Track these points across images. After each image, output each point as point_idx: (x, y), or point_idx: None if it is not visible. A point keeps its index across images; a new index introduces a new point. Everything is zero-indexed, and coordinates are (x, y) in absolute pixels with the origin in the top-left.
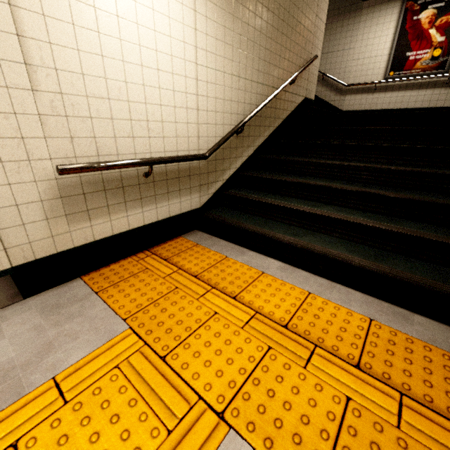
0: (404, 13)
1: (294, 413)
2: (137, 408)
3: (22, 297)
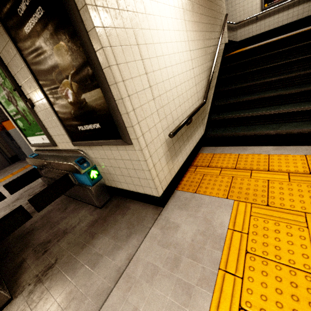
0: None
1: None
2: (281, 225)
3: (161, 207)
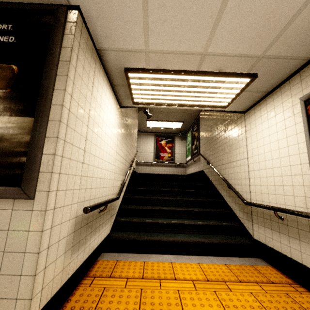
0: (156, 140)
1: (247, 307)
2: None
3: None
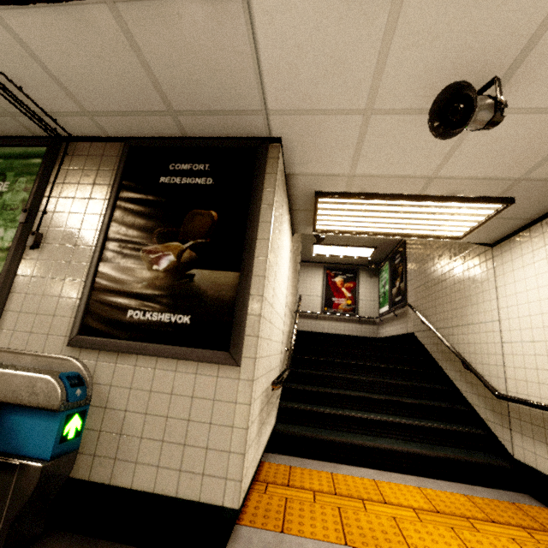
0: (326, 275)
1: None
2: None
3: None
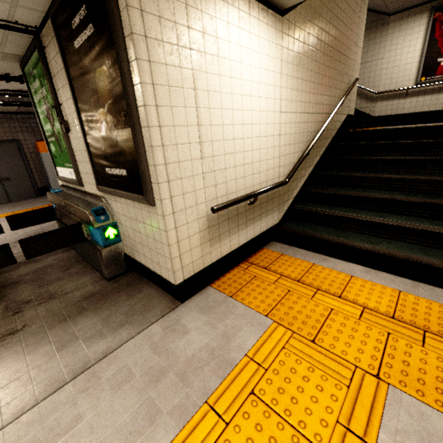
0: (432, 23)
1: (429, 376)
2: (316, 372)
3: (179, 302)
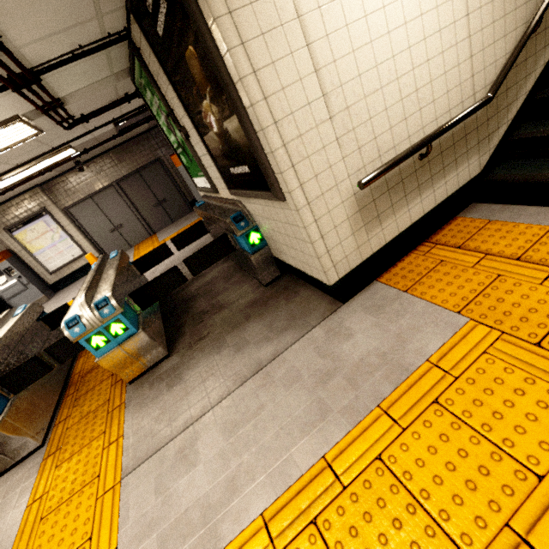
0: None
1: None
2: (538, 385)
3: (340, 303)
